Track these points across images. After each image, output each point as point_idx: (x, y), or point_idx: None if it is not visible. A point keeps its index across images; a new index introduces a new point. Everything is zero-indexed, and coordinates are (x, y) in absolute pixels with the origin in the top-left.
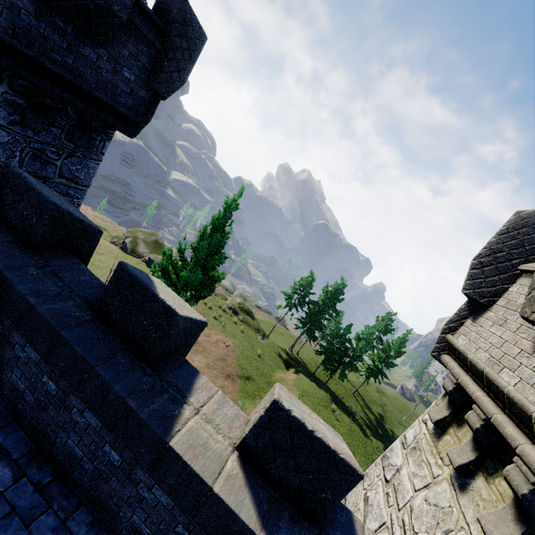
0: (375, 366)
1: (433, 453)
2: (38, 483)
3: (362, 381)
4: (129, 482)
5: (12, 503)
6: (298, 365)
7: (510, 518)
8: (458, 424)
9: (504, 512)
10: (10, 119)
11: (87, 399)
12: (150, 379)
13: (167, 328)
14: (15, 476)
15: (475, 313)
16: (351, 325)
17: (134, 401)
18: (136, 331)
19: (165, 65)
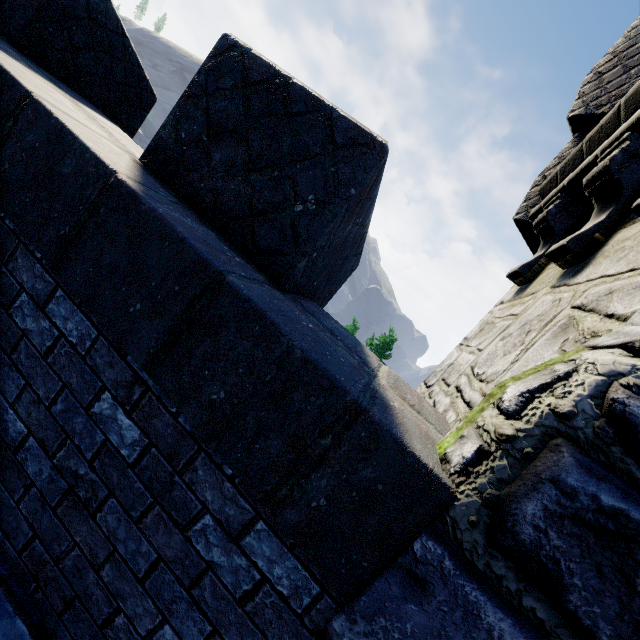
0: None
1: (515, 304)
2: None
3: None
4: None
5: None
6: None
7: None
8: None
9: None
10: None
11: None
12: None
13: None
14: None
15: None
16: None
17: None
18: None
19: None
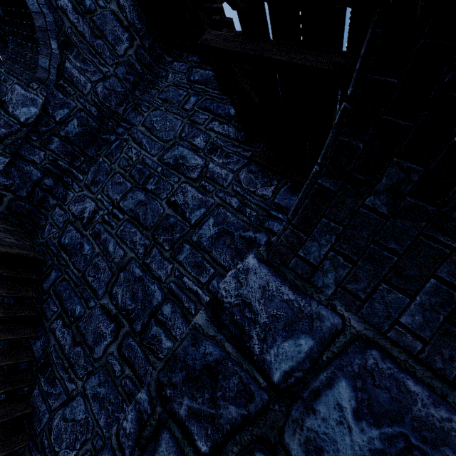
0: None
1: None
2: None
3: None
4: None
5: None
6: None
7: None
8: None
9: None
10: None
11: None
12: None
13: None
14: None
15: None
16: None
17: None
18: None
19: None
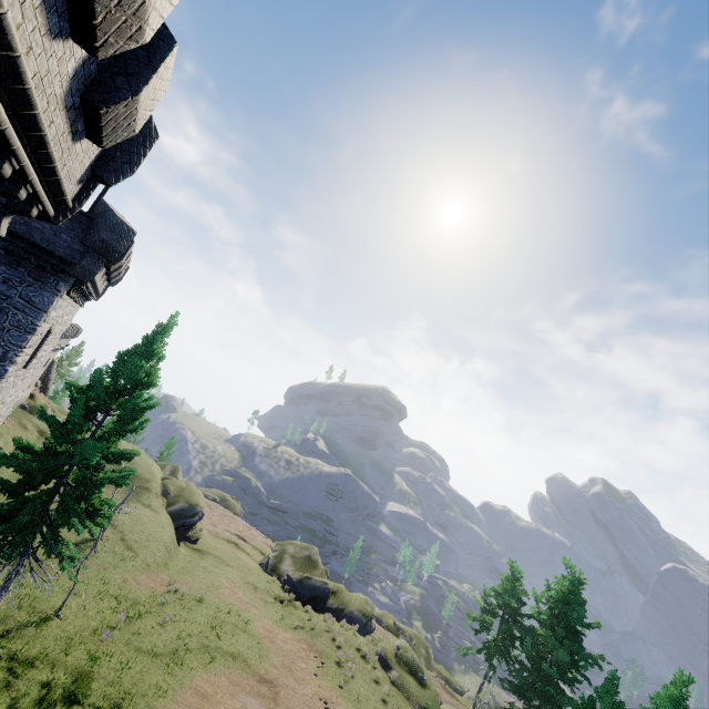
0: None
1: None
2: None
3: None
4: None
5: None
6: None
7: None
8: None
9: None
10: None
11: None
12: None
13: None
14: None
15: None
16: (613, 678)
17: None
18: None
19: (92, 232)
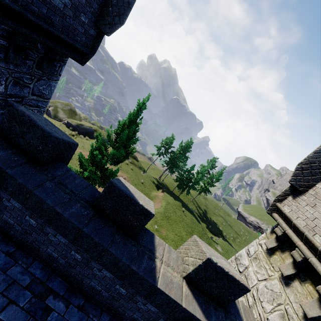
0: (205, 186)
1: (267, 263)
2: (77, 305)
3: (196, 193)
4: (131, 301)
5: (70, 320)
6: (163, 187)
7: (316, 306)
8: (281, 250)
9: (313, 302)
10: None
11: (104, 264)
12: (135, 247)
13: (145, 221)
14: (65, 305)
15: (294, 193)
16: (194, 165)
17: (134, 266)
18: (123, 220)
19: (110, 10)
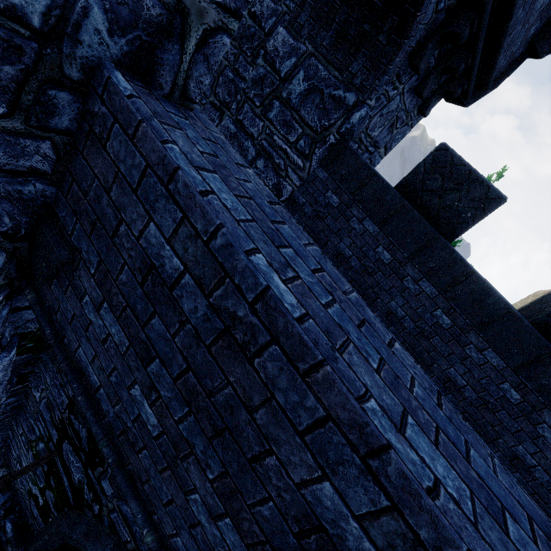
0: None
1: None
2: None
3: None
4: None
5: None
6: None
7: None
8: None
9: None
10: (411, 86)
11: None
12: None
13: None
14: None
15: None
16: None
17: None
18: None
19: None
